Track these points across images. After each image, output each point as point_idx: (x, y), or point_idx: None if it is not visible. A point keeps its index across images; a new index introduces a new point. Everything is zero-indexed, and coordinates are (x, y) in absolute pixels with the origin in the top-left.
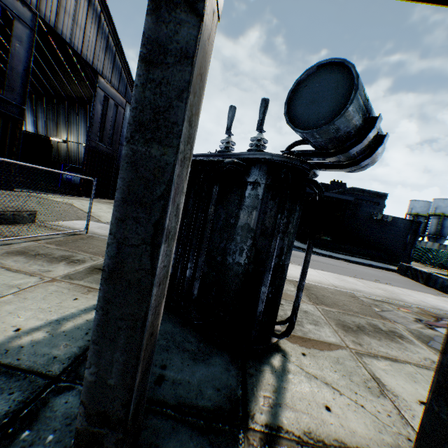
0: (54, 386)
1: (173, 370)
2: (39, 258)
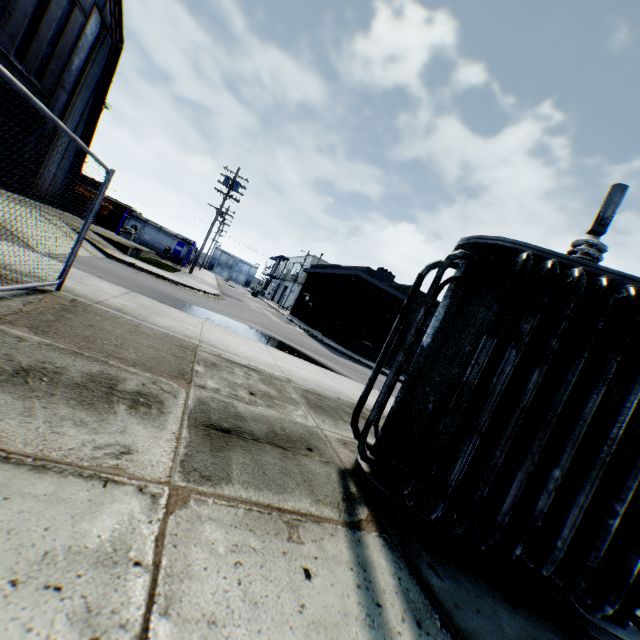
0: None
1: None
2: (43, 390)
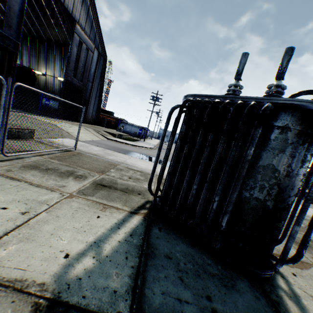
0: None
1: (219, 302)
2: (50, 173)
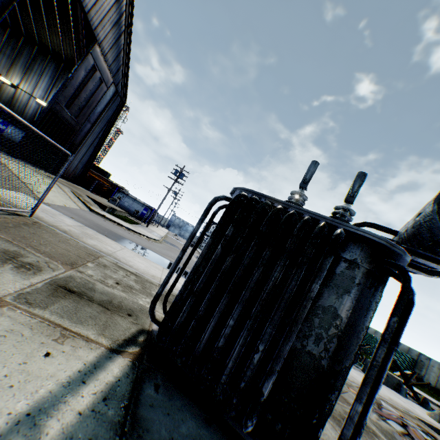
0: None
1: None
2: None
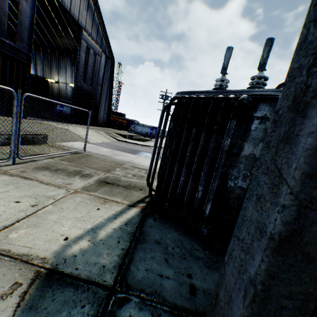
0: (114, 298)
1: (198, 279)
2: (59, 173)
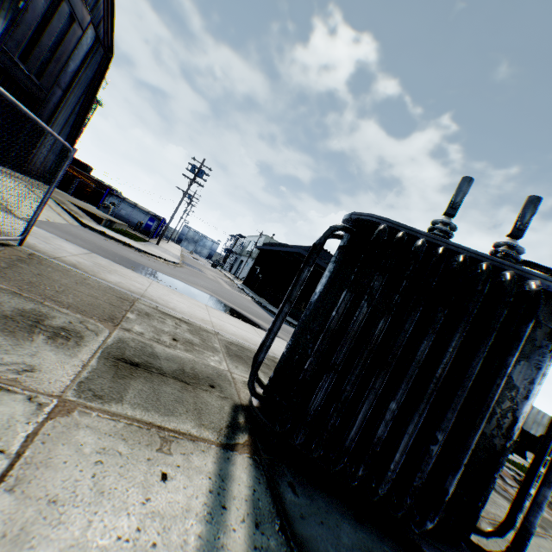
0: None
1: None
2: None
